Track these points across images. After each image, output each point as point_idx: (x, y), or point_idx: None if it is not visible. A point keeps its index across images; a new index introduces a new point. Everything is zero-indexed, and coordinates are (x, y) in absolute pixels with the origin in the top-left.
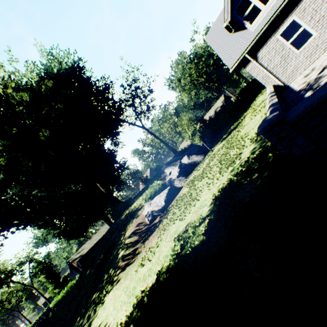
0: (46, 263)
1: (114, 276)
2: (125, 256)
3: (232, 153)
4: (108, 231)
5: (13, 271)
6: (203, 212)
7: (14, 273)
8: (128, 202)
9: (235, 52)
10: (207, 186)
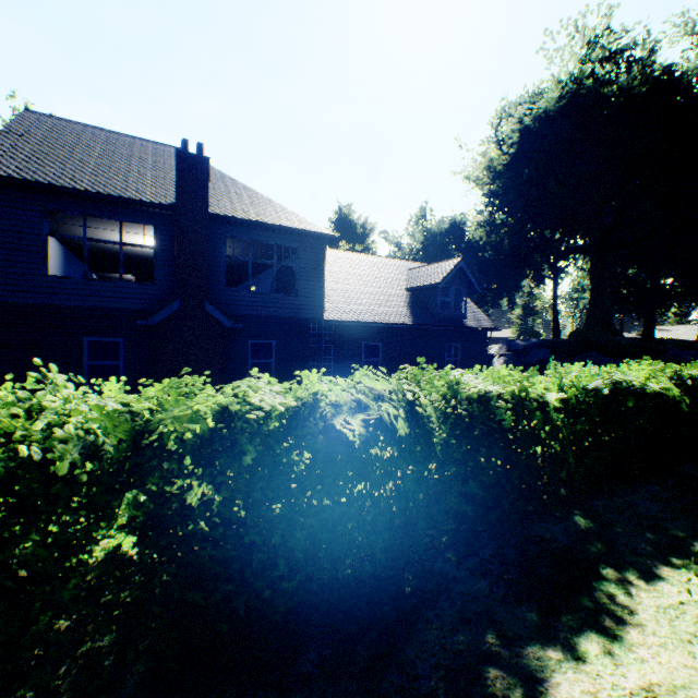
0: None
1: None
2: None
3: None
4: None
5: None
6: None
7: None
8: None
9: None
10: None
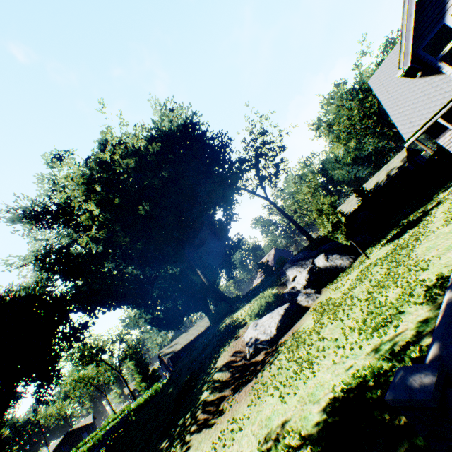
0: (136, 349)
1: (187, 432)
2: (207, 404)
3: (392, 293)
4: (202, 337)
5: (103, 349)
6: (309, 419)
7: (103, 352)
8: (234, 300)
9: (418, 113)
10: (334, 350)
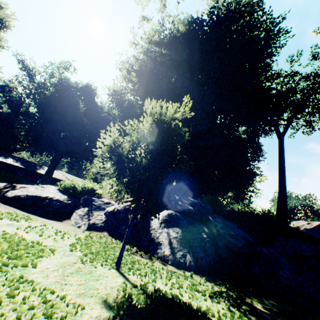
0: None
1: None
2: None
3: None
4: None
5: None
6: None
7: None
8: None
9: None
10: None
